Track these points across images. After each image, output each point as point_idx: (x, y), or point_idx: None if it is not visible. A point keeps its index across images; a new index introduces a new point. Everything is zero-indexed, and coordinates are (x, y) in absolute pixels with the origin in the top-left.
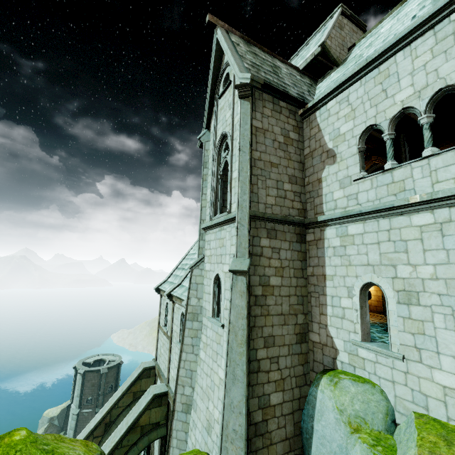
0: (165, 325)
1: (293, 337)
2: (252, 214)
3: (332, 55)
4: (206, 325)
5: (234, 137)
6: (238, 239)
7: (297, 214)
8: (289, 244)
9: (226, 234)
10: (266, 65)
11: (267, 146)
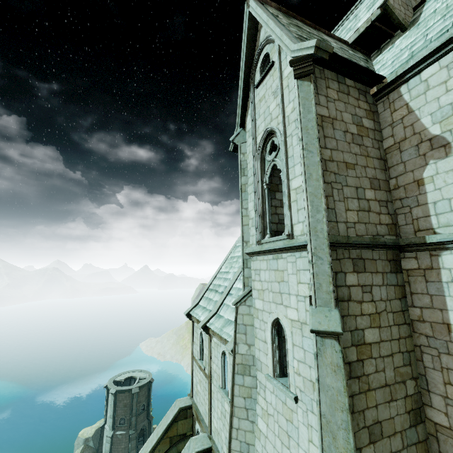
0: (200, 358)
1: (404, 418)
2: (333, 240)
3: (396, 17)
4: (264, 384)
5: (287, 133)
6: (315, 279)
7: (387, 232)
8: (382, 276)
9: (287, 266)
10: (313, 38)
11: (338, 140)
